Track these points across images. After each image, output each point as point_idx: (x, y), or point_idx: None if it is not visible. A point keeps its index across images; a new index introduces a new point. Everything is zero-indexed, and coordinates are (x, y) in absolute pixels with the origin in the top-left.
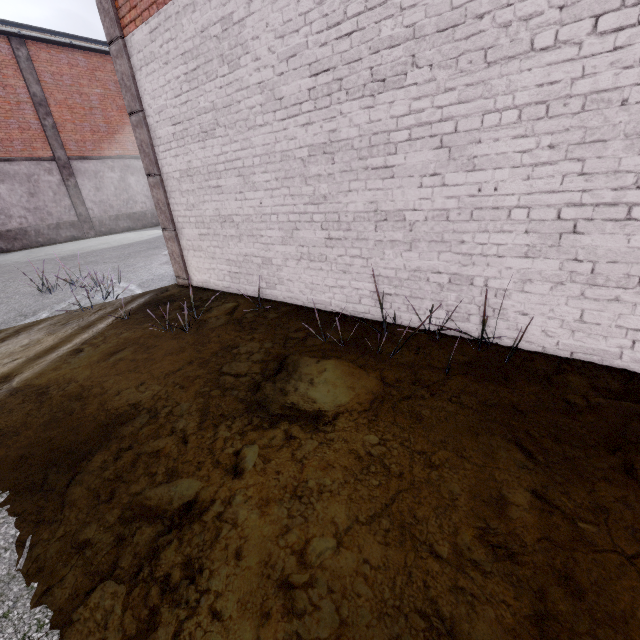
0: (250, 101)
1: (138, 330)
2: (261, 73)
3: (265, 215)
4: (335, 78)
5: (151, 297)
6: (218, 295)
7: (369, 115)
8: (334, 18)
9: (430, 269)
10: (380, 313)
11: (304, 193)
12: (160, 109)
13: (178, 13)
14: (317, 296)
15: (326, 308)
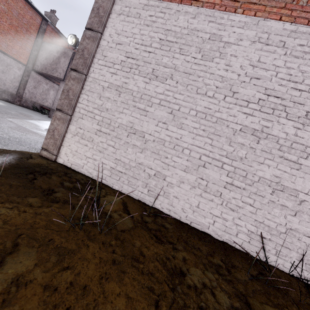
0: (209, 81)
1: (22, 208)
2: (227, 73)
3: (179, 146)
4: (281, 103)
5: (16, 159)
6: (93, 182)
7: (296, 132)
8: (294, 79)
9: (304, 232)
10: (250, 248)
11: (224, 148)
12: (120, 42)
13: (179, 11)
14: (197, 217)
15: (201, 229)
